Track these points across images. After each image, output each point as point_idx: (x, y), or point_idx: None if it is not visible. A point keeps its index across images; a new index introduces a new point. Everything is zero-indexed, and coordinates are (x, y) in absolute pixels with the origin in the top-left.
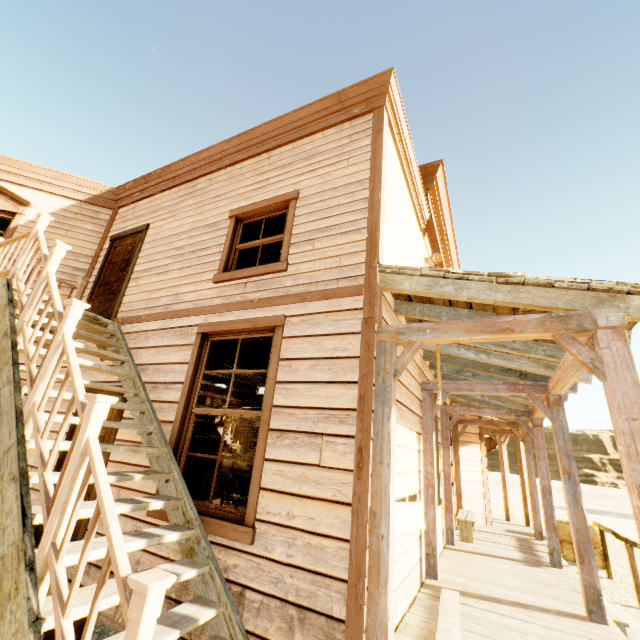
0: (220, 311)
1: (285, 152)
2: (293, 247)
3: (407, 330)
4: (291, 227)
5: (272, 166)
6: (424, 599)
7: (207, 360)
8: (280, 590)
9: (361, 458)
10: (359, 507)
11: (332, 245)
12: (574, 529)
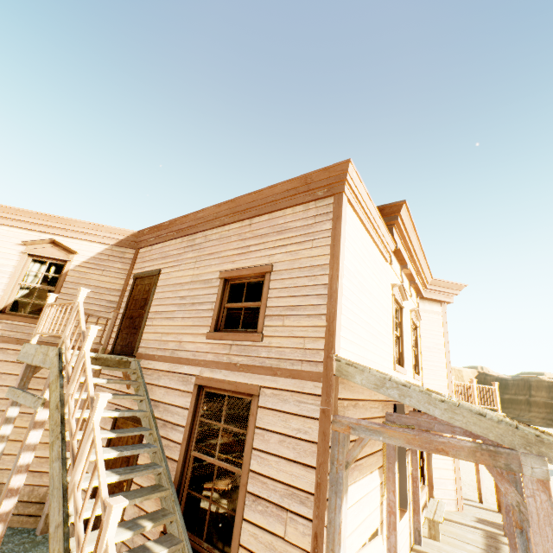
0: (211, 367)
1: (262, 222)
2: (267, 319)
3: (357, 426)
4: (266, 300)
5: (252, 234)
6: None
7: (202, 408)
8: None
9: (316, 544)
10: None
11: (298, 325)
12: None
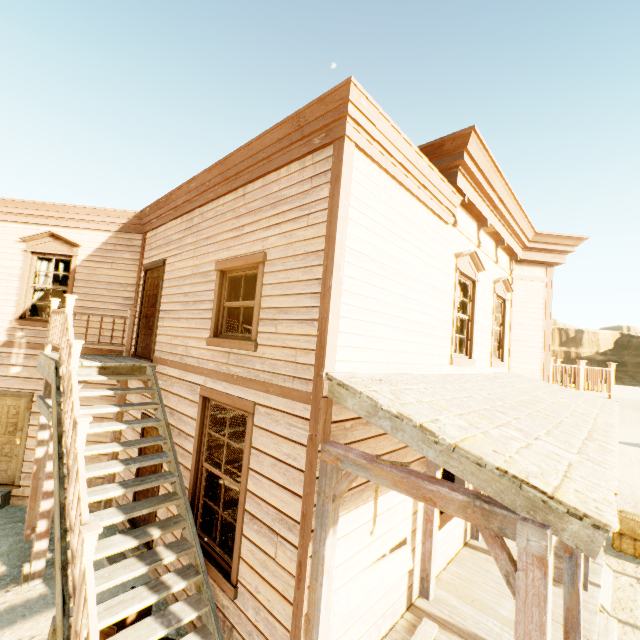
0: (213, 378)
1: (256, 190)
2: (261, 324)
3: (345, 459)
4: (259, 299)
5: (246, 209)
6: (400, 631)
7: (210, 419)
8: None
9: (300, 571)
10: (297, 612)
11: (290, 333)
12: (565, 607)
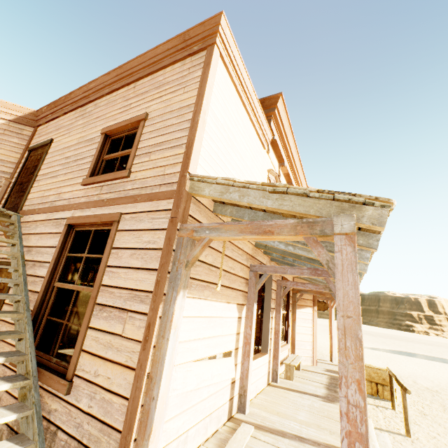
0: (82, 208)
1: (145, 82)
2: (136, 158)
3: (200, 228)
4: (137, 142)
5: (135, 94)
6: (223, 432)
7: (71, 245)
8: (79, 433)
9: (148, 332)
10: (140, 373)
11: (161, 157)
12: None
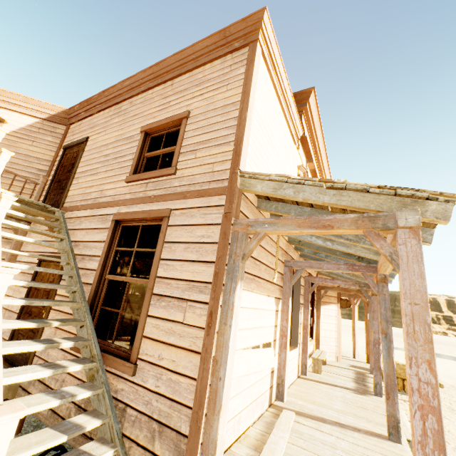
0: (128, 204)
1: (183, 80)
2: (181, 156)
3: (255, 223)
4: (181, 140)
5: (173, 91)
6: (267, 417)
7: (119, 240)
8: (149, 410)
9: (211, 320)
10: (206, 356)
11: (208, 155)
12: (385, 374)
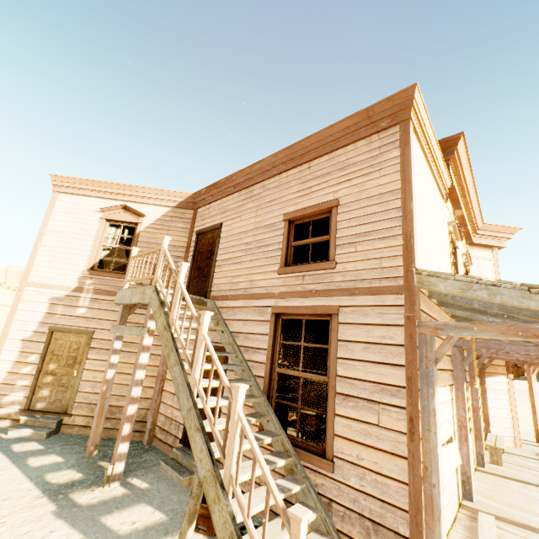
0: (286, 297)
1: (322, 163)
2: (338, 248)
3: (444, 327)
4: (335, 231)
5: (313, 175)
6: (463, 519)
7: (280, 333)
8: (357, 507)
9: (412, 425)
10: (413, 461)
11: (372, 249)
12: None
